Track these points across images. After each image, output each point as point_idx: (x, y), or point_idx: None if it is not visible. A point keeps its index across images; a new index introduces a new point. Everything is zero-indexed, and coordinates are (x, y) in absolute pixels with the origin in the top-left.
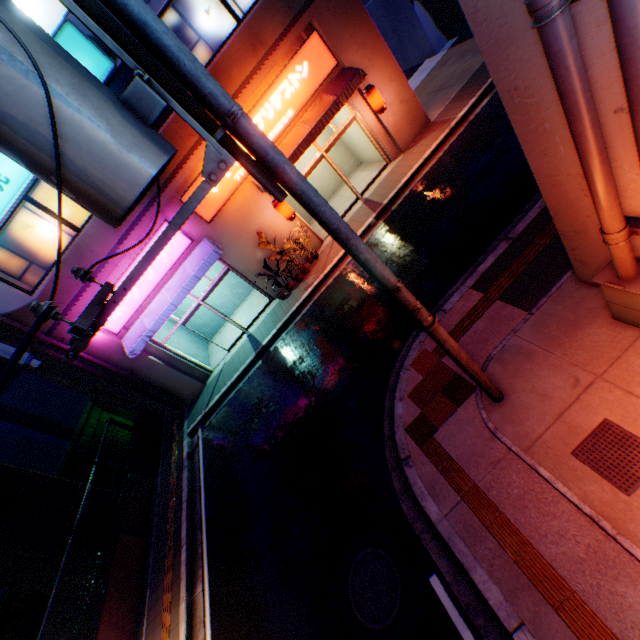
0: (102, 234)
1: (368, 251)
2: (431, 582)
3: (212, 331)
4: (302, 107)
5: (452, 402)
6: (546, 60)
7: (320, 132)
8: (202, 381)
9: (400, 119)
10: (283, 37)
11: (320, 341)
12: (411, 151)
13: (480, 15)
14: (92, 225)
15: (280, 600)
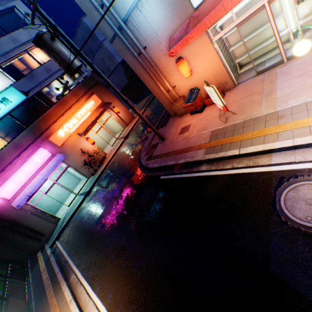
0: (11, 151)
1: (119, 91)
2: (161, 178)
3: (57, 208)
4: (93, 111)
5: (155, 148)
6: (139, 63)
7: (100, 117)
8: (55, 224)
9: (125, 116)
10: (85, 94)
11: (113, 173)
12: (131, 123)
13: (129, 62)
14: (7, 148)
15: (116, 232)
